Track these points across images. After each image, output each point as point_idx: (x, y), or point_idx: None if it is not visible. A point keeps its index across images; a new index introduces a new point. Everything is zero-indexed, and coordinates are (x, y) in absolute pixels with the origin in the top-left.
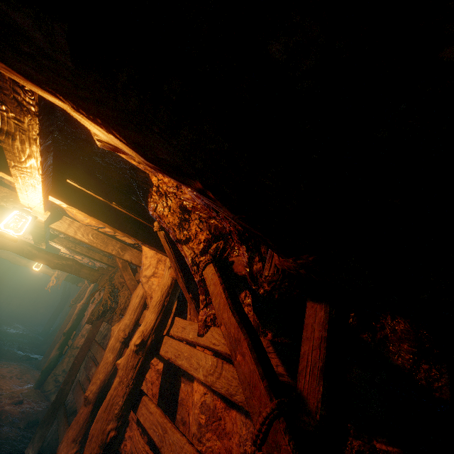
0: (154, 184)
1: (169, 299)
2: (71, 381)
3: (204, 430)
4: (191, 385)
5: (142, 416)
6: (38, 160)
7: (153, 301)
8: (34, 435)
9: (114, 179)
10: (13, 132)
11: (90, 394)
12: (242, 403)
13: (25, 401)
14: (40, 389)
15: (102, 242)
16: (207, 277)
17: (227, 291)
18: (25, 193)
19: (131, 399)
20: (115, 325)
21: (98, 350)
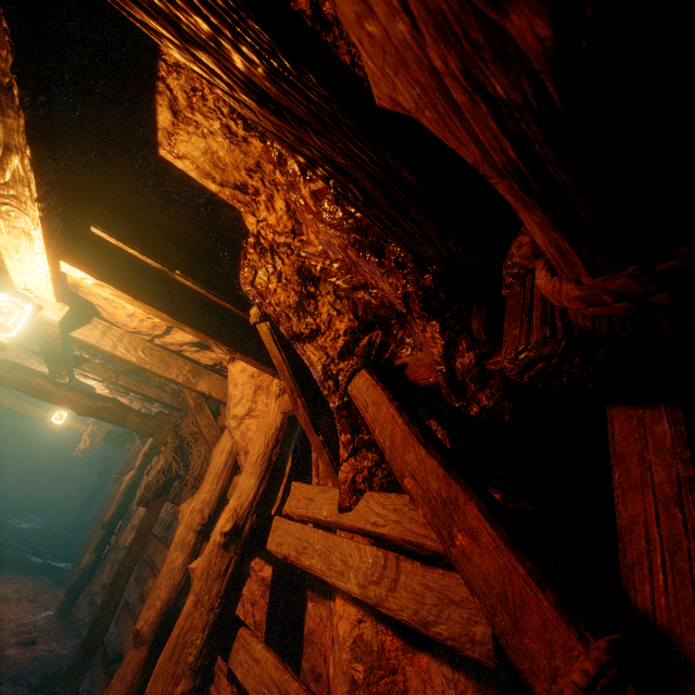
0: (250, 232)
1: (279, 450)
2: (113, 603)
3: (363, 694)
4: (327, 605)
5: (239, 666)
6: (25, 157)
7: (251, 454)
8: None
9: (177, 234)
10: None
11: (144, 627)
12: (456, 642)
13: (40, 639)
14: (65, 619)
15: (160, 361)
16: (358, 393)
17: (405, 412)
18: (16, 256)
19: (218, 634)
20: (186, 503)
21: (158, 549)
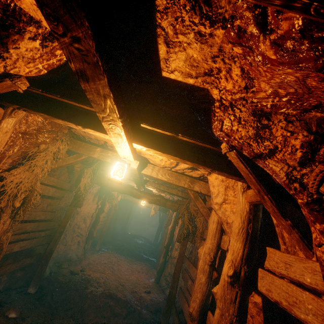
0: (215, 99)
1: (251, 225)
2: (175, 286)
3: None
4: None
5: None
6: (111, 98)
7: (234, 228)
8: (160, 323)
9: (175, 116)
10: (83, 68)
11: (193, 311)
12: None
13: (151, 291)
14: (158, 284)
15: (175, 178)
16: None
17: None
18: (118, 145)
19: None
20: (200, 248)
21: (190, 266)
